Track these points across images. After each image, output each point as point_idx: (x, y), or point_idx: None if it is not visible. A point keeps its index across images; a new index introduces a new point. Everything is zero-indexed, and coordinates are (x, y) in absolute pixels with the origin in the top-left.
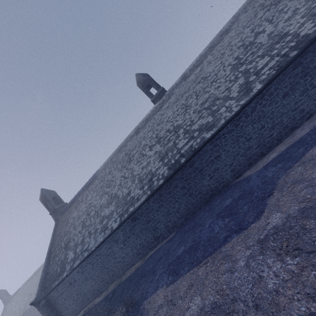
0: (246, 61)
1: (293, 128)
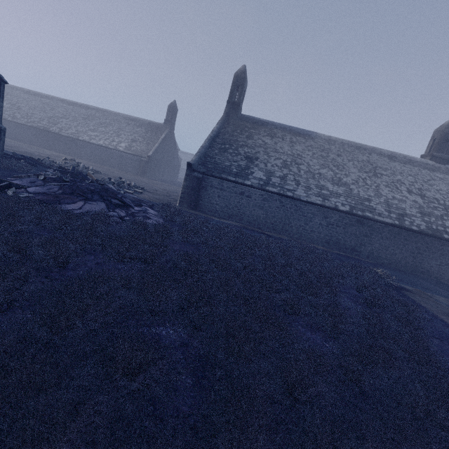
0: None
1: None
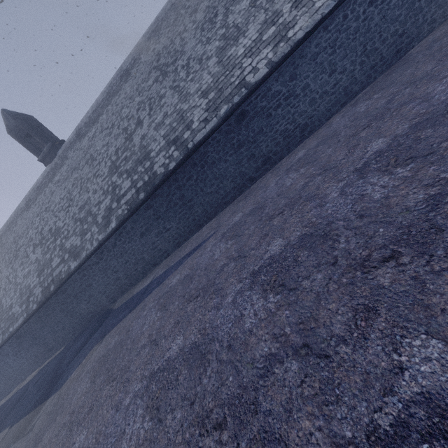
0: (119, 169)
1: (154, 264)
